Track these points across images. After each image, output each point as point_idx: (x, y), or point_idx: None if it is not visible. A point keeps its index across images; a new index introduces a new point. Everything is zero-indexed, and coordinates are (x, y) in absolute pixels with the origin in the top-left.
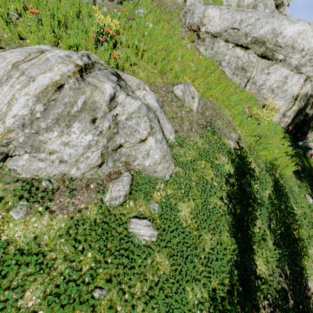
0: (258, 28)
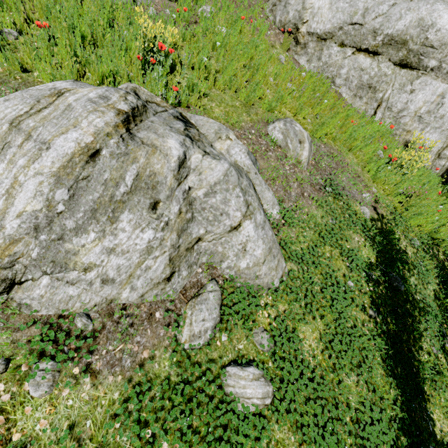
0: (394, 20)
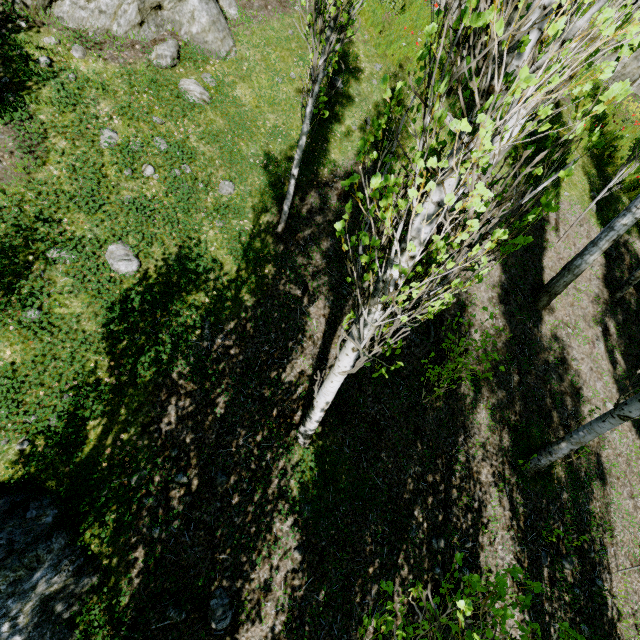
0: None
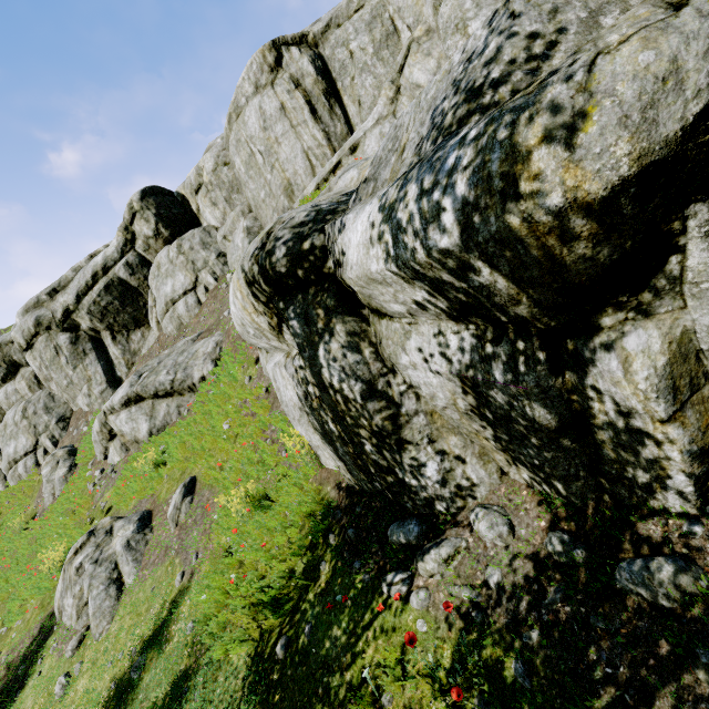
0: None
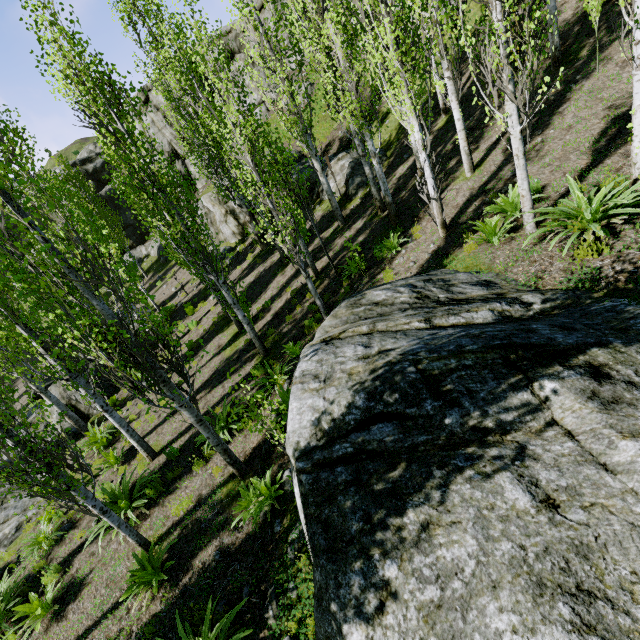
0: None
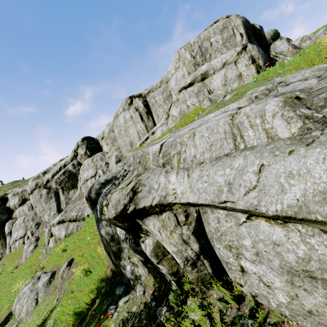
0: None
